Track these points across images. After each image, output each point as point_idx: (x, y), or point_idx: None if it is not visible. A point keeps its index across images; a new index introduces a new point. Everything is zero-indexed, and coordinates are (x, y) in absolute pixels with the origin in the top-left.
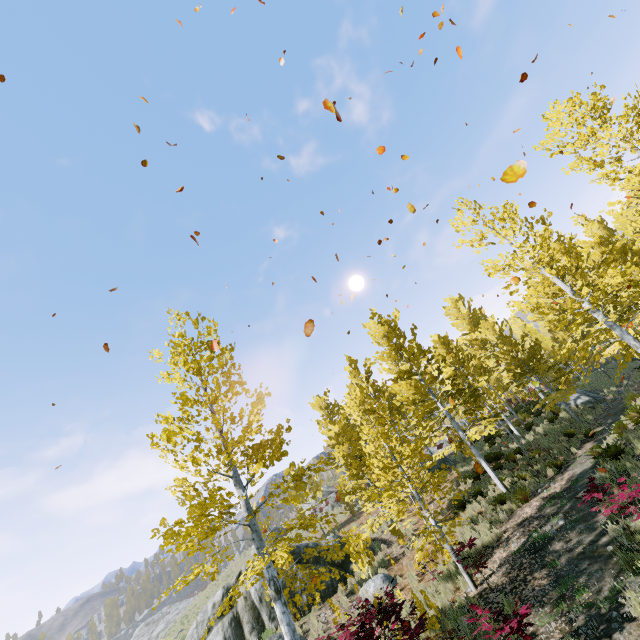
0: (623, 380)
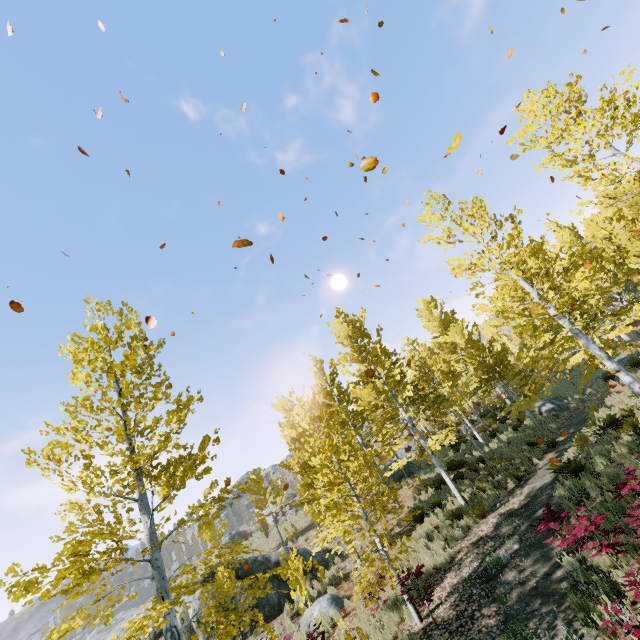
0: (587, 388)
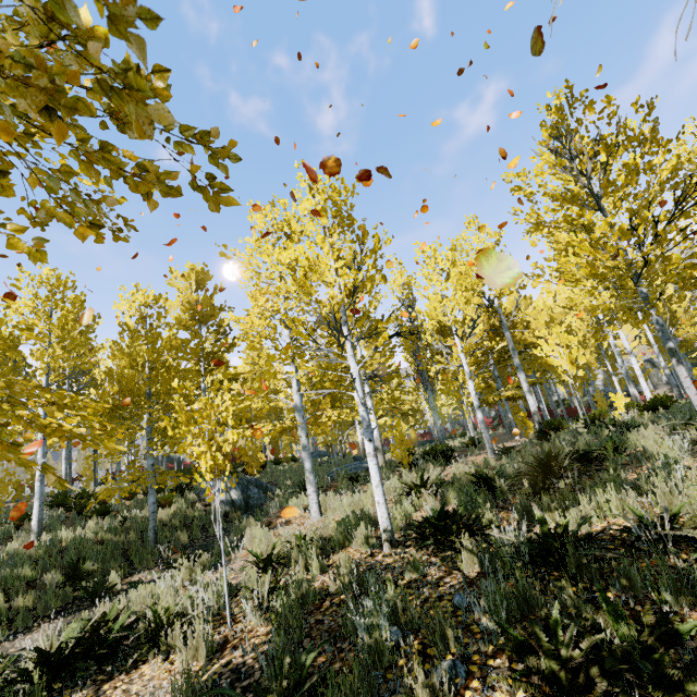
0: None
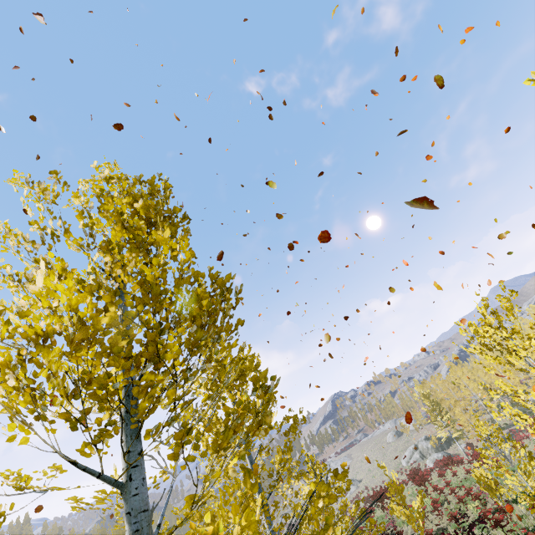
0: None
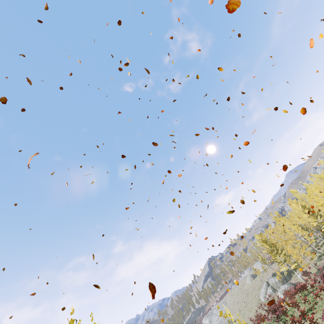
0: None
